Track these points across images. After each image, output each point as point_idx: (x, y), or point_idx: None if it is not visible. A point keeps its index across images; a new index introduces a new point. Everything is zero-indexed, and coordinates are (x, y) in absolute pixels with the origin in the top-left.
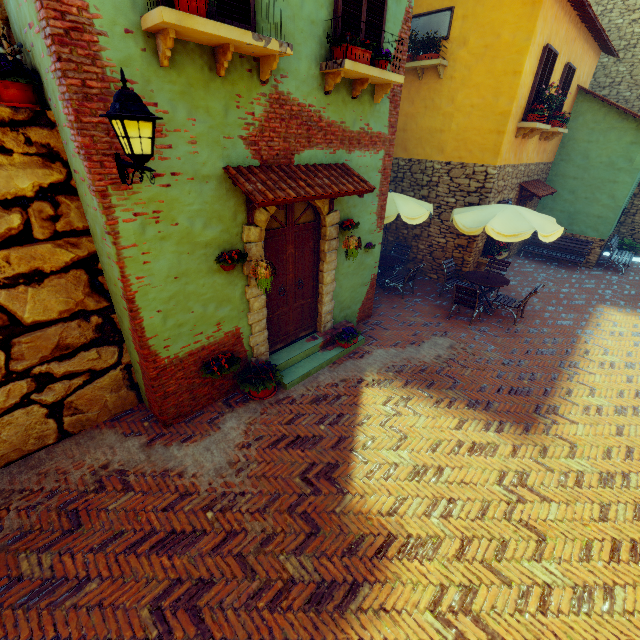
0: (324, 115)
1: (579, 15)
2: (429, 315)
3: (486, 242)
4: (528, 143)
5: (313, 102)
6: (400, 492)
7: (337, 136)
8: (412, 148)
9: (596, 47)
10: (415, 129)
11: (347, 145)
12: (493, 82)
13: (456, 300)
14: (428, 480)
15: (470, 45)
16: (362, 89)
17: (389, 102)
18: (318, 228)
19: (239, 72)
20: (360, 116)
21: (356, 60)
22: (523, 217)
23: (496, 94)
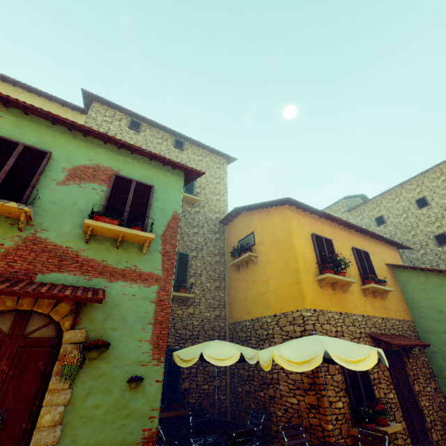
0: (83, 254)
1: (339, 224)
2: None
3: (350, 402)
4: (348, 296)
5: (72, 246)
6: None
7: (96, 268)
8: (251, 310)
9: (385, 244)
10: (250, 296)
11: (108, 276)
12: (282, 255)
13: None
14: None
15: (265, 243)
16: (129, 245)
17: (162, 255)
18: (58, 346)
19: (2, 224)
20: (126, 259)
21: (103, 222)
22: (318, 341)
23: (286, 261)
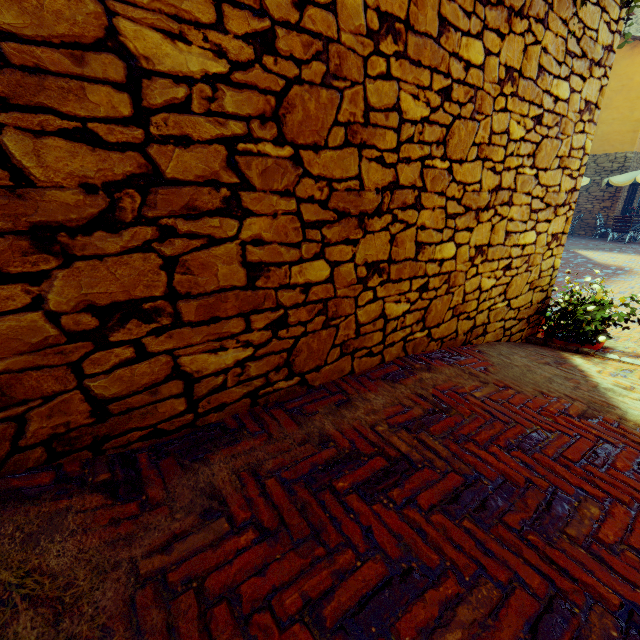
0: None
1: None
2: (592, 241)
3: (623, 206)
4: None
5: None
6: (623, 263)
7: None
8: None
9: None
10: None
11: None
12: (629, 104)
13: (614, 228)
14: (636, 263)
15: (611, 86)
16: None
17: None
18: None
19: None
20: None
21: None
22: None
23: (631, 110)
